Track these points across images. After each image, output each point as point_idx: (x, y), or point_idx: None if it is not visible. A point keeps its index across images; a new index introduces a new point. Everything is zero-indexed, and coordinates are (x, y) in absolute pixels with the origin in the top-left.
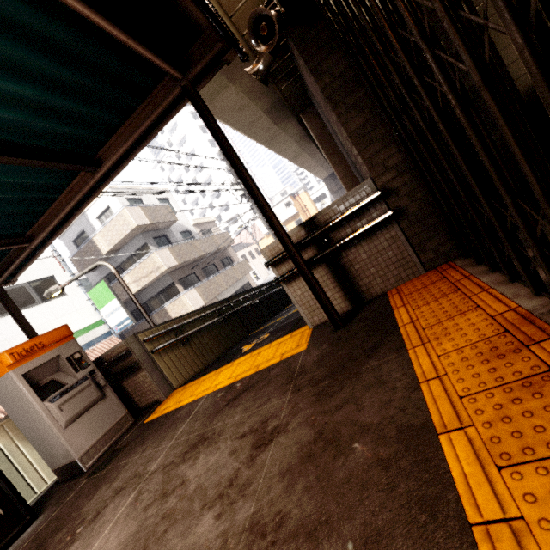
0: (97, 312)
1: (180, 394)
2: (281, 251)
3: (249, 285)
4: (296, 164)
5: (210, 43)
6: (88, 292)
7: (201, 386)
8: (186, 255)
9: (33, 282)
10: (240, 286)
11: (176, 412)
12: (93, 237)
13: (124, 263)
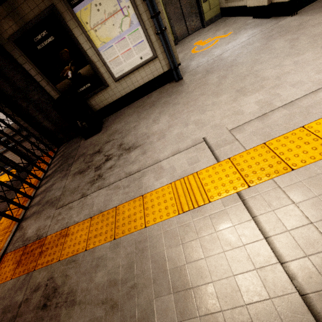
0: None
1: None
2: None
3: None
4: None
5: None
6: None
7: None
8: None
9: None
10: None
11: None
12: None
13: None
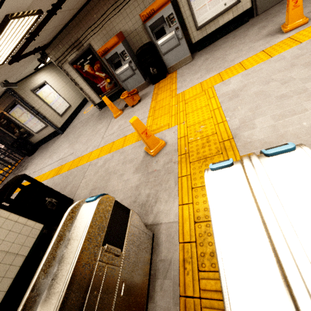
0: None
1: None
2: None
3: None
4: None
5: None
6: None
7: (1, 171)
8: None
9: None
10: None
11: None
12: None
13: None
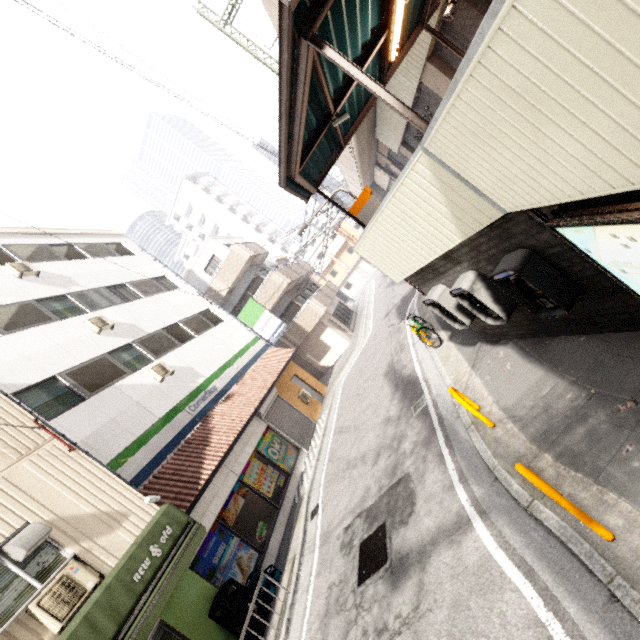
0: (250, 331)
1: None
2: None
3: (341, 305)
4: (360, 164)
5: (434, 6)
6: (238, 316)
7: None
8: (291, 276)
9: (199, 314)
10: (336, 304)
11: None
12: (210, 284)
13: (239, 303)
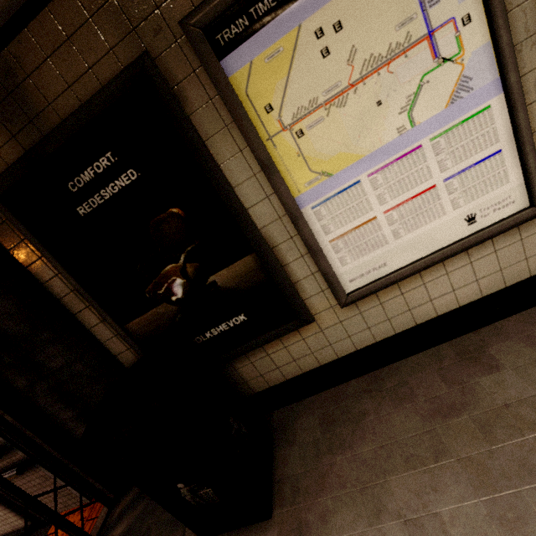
0: None
1: None
2: None
3: None
4: None
5: None
6: None
7: None
8: None
9: None
10: None
11: None
12: None
13: None
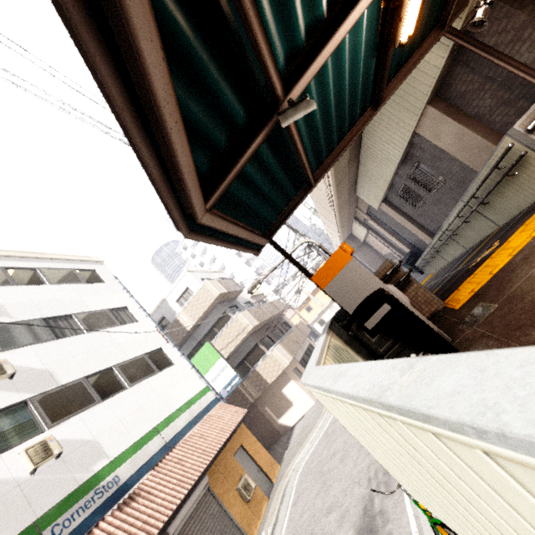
0: (202, 379)
1: (467, 286)
2: (533, 120)
3: (311, 347)
4: (339, 216)
5: (460, 4)
6: (191, 359)
7: (495, 261)
8: (260, 316)
9: (147, 354)
10: (305, 347)
11: (507, 266)
12: (177, 316)
13: (204, 338)
